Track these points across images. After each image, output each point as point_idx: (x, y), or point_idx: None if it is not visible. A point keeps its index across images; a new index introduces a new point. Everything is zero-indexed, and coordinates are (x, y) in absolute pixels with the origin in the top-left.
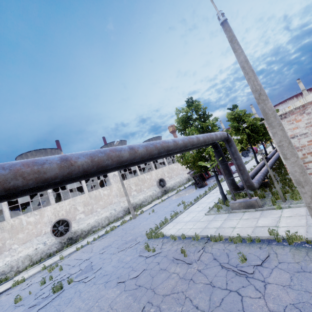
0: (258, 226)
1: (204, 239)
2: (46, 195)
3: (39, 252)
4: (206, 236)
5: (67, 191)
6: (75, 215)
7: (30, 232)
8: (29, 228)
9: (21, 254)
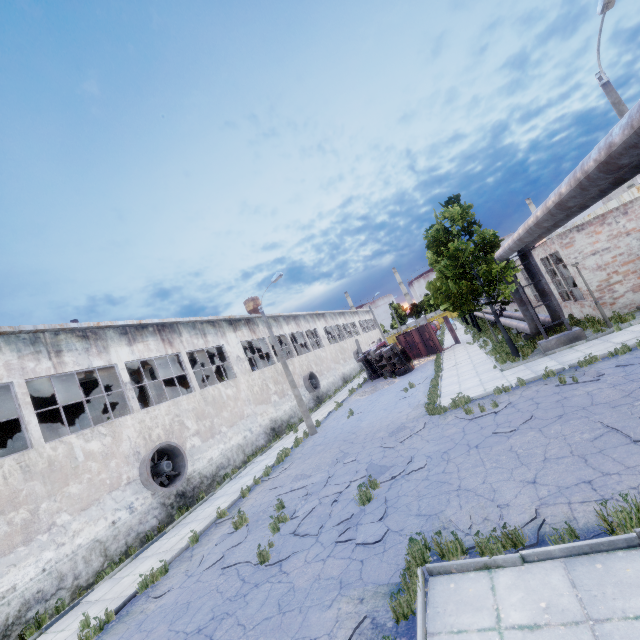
0: (623, 342)
1: (564, 370)
2: (118, 390)
3: (122, 532)
4: (563, 368)
5: (59, 424)
6: (184, 440)
7: (95, 479)
8: (93, 469)
9: (80, 540)
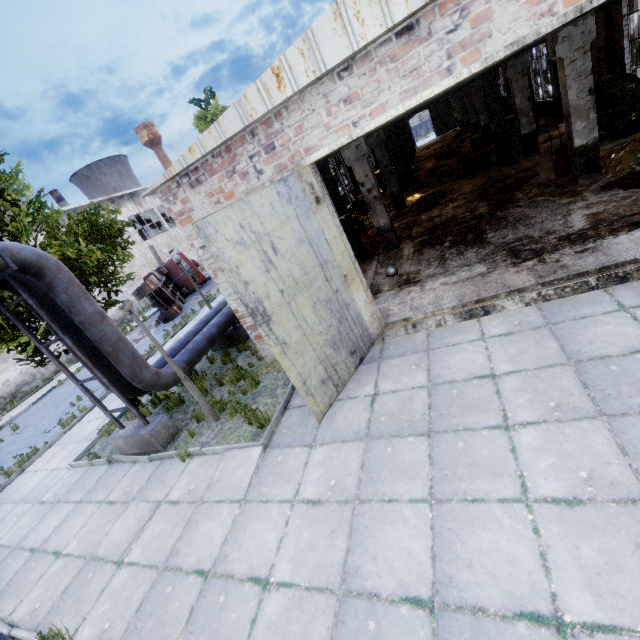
0: (95, 555)
1: None
2: None
3: None
4: None
5: None
6: None
7: None
8: None
9: None
